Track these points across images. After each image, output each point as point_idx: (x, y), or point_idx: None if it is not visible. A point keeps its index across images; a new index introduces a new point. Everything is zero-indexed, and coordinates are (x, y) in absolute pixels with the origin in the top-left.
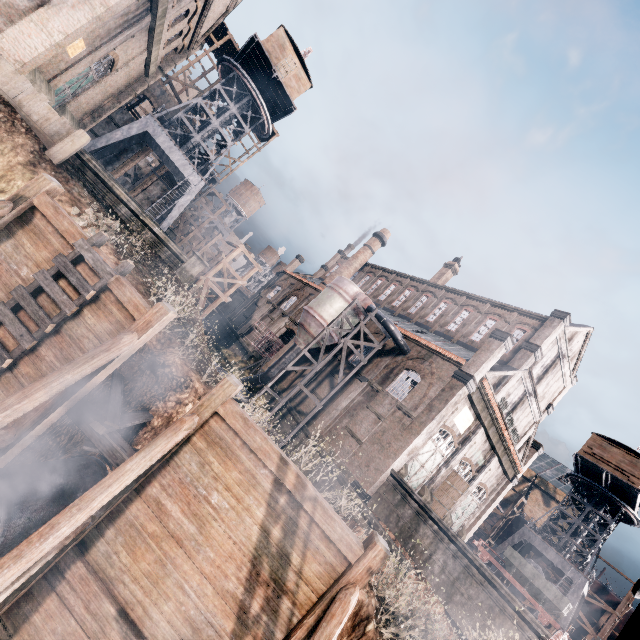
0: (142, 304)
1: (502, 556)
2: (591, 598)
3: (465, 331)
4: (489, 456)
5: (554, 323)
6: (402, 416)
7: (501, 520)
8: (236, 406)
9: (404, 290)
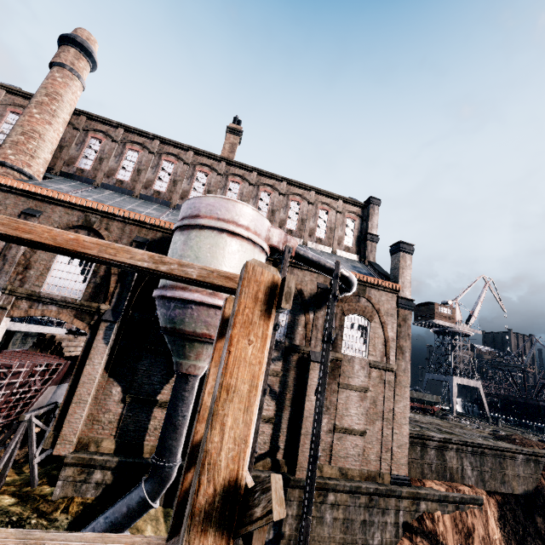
0: None
1: None
2: None
3: (309, 229)
4: None
5: (376, 210)
6: (380, 373)
7: None
8: None
9: (194, 172)
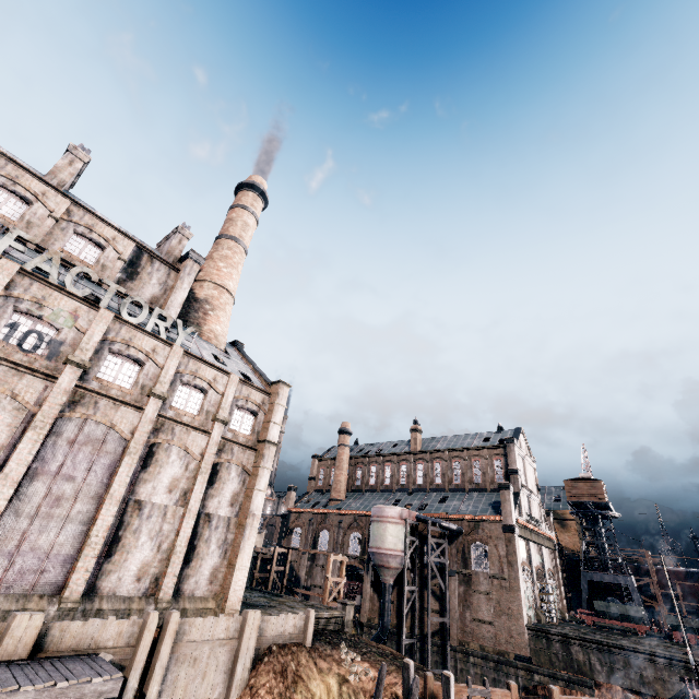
0: (506, 692)
1: (580, 597)
2: (637, 580)
3: (468, 479)
4: (540, 550)
5: (511, 448)
6: (499, 582)
7: (563, 574)
8: (563, 697)
9: (399, 466)
